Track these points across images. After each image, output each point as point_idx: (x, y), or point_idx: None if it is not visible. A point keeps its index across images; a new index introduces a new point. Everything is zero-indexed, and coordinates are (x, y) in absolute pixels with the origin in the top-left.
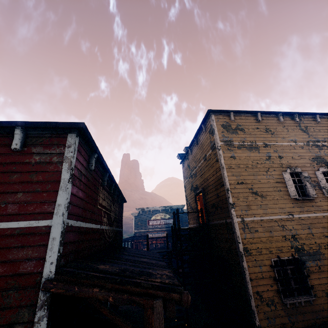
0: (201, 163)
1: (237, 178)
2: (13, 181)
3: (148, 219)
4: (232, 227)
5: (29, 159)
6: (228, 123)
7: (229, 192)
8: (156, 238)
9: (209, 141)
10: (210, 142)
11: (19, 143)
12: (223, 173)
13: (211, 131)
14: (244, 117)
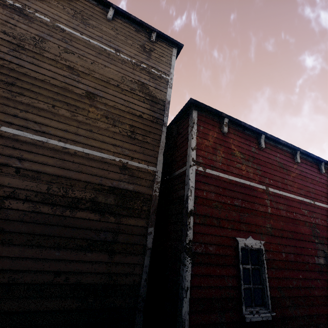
0: None
1: None
2: (327, 188)
3: None
4: None
5: (326, 179)
6: None
7: None
8: None
9: None
10: None
11: (324, 170)
12: None
13: None
14: None
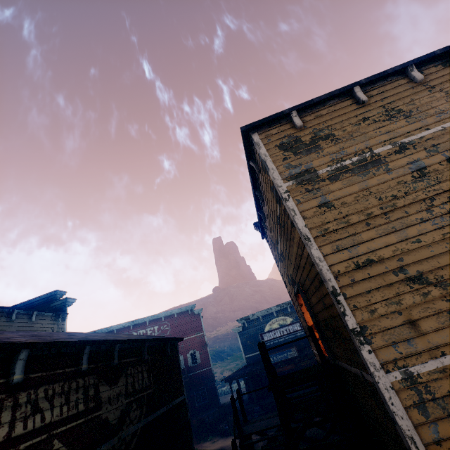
0: (278, 233)
1: (350, 254)
2: None
3: (260, 332)
4: (384, 403)
5: None
6: (292, 137)
7: (340, 300)
8: (279, 362)
9: (269, 187)
10: (271, 189)
11: None
12: (310, 252)
13: (264, 166)
14: (324, 109)
